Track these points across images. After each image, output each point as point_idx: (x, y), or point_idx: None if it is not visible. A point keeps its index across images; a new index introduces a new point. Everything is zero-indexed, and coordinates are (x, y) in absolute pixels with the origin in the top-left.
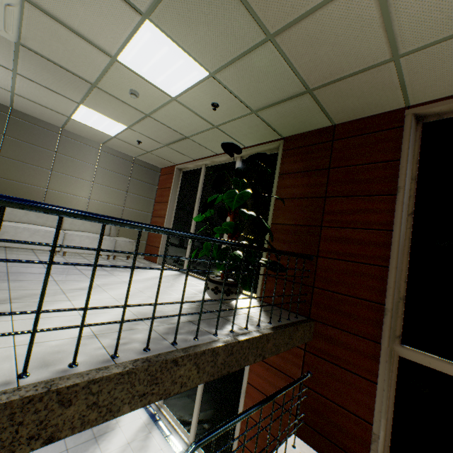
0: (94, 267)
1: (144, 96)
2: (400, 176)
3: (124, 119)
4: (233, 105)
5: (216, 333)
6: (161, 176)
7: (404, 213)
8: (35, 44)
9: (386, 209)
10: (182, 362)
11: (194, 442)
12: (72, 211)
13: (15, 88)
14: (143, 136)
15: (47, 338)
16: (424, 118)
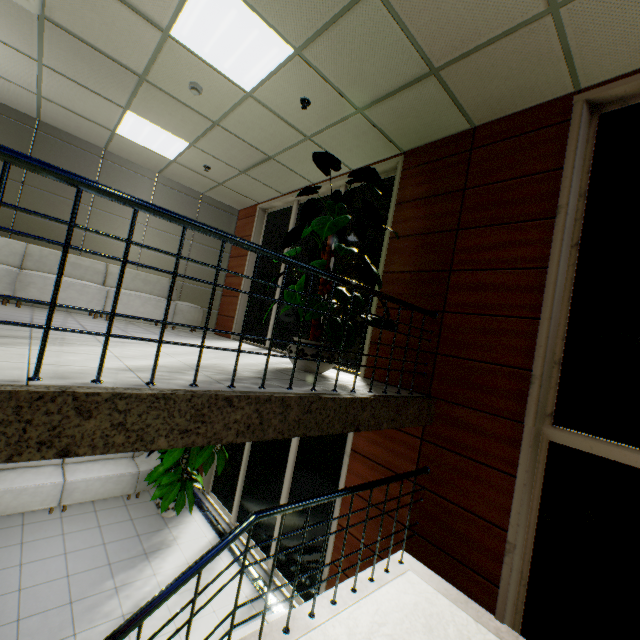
0: (123, 263)
1: (209, 92)
2: (563, 191)
3: (186, 132)
4: (330, 101)
5: (291, 386)
6: (239, 221)
7: (566, 243)
8: (63, 17)
9: (540, 240)
10: (238, 403)
11: (254, 512)
12: (94, 184)
13: (42, 88)
14: (212, 159)
15: (70, 364)
16: (601, 107)
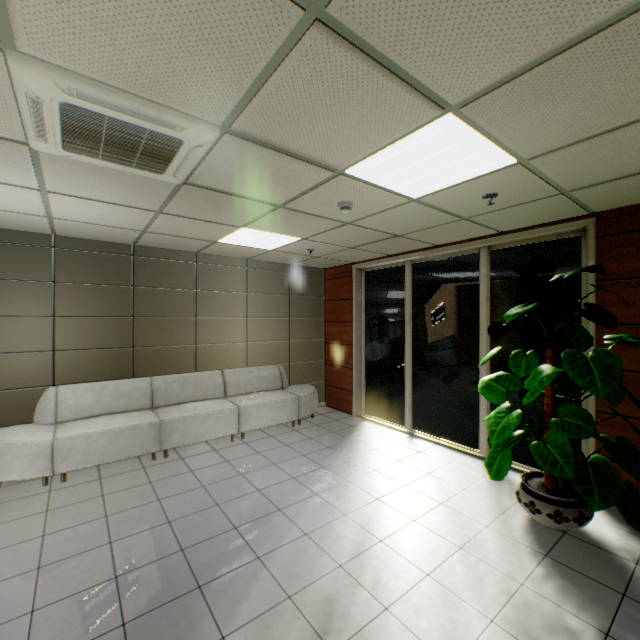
0: None
1: (358, 205)
2: None
3: (303, 232)
4: (526, 191)
5: None
6: (328, 281)
7: None
8: (208, 179)
9: None
10: None
11: None
12: None
13: (150, 226)
14: (320, 244)
15: None
16: None
